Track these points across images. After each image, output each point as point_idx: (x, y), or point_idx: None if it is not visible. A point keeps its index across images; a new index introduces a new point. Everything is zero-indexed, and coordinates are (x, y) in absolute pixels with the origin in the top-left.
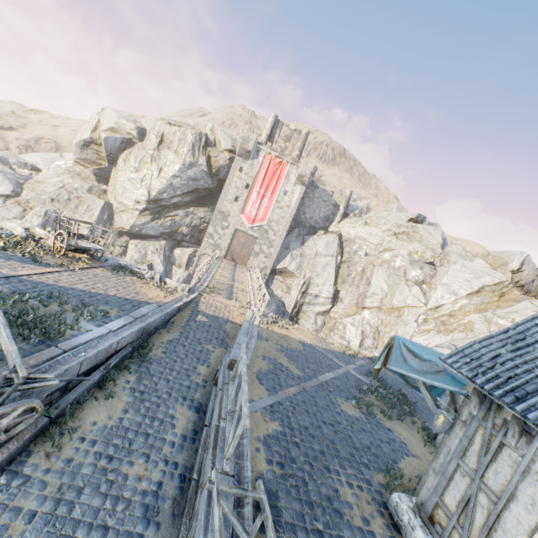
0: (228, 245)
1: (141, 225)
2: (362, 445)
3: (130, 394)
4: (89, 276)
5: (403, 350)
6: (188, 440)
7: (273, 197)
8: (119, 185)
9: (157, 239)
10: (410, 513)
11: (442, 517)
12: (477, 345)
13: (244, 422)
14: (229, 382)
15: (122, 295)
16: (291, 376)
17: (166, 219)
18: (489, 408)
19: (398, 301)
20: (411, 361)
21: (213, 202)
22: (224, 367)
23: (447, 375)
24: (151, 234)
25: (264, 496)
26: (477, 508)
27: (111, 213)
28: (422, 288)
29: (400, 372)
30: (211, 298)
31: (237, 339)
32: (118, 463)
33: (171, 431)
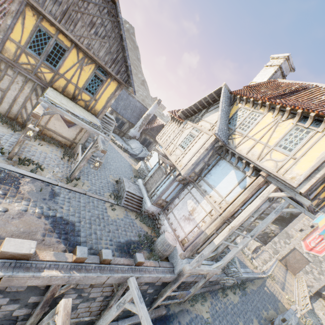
0: (285, 254)
1: None
2: None
3: (239, 298)
4: None
5: None
6: None
7: None
8: None
9: None
10: None
11: None
12: None
13: None
14: None
15: (239, 258)
16: None
17: None
18: None
19: None
20: None
21: (283, 224)
22: (278, 319)
23: None
24: None
25: None
26: None
27: None
28: None
29: None
30: (272, 282)
31: (287, 312)
32: (236, 316)
33: (251, 323)
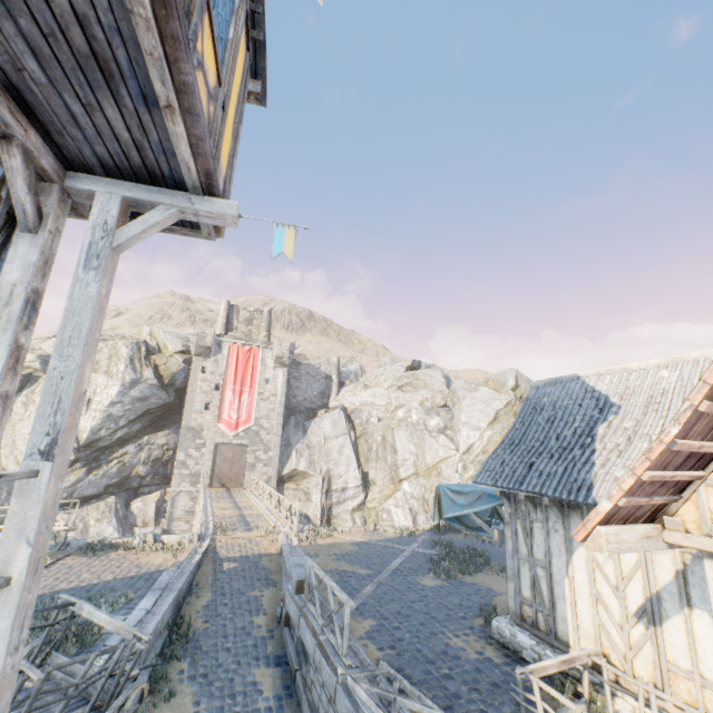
0: (210, 467)
1: (71, 486)
2: (454, 604)
3: (192, 683)
4: (64, 571)
5: (449, 494)
6: (284, 697)
7: (254, 390)
8: (23, 440)
9: (100, 499)
10: (508, 625)
11: (528, 610)
12: (490, 460)
13: (349, 603)
14: (306, 605)
15: (123, 575)
16: (361, 577)
17: (109, 465)
18: (515, 502)
19: (431, 458)
20: (459, 500)
21: (175, 419)
22: (291, 596)
23: (486, 495)
24: (90, 493)
25: (391, 669)
26: (540, 581)
27: (12, 486)
28: (447, 435)
29: (455, 515)
30: (228, 537)
31: (290, 561)
32: None
33: (261, 697)
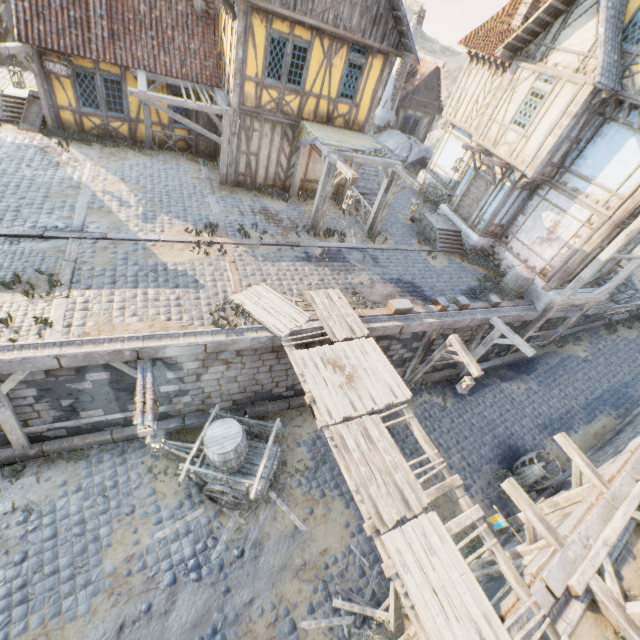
0: None
1: None
2: None
3: (639, 332)
4: None
5: None
6: None
7: None
8: None
9: None
10: None
11: None
12: None
13: None
14: None
15: (639, 280)
16: None
17: None
18: None
19: None
20: None
21: None
22: None
23: None
24: None
25: None
26: None
27: None
28: None
29: None
30: None
31: None
32: (633, 352)
33: None
